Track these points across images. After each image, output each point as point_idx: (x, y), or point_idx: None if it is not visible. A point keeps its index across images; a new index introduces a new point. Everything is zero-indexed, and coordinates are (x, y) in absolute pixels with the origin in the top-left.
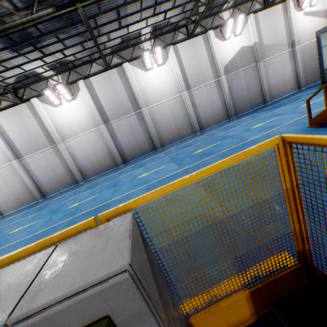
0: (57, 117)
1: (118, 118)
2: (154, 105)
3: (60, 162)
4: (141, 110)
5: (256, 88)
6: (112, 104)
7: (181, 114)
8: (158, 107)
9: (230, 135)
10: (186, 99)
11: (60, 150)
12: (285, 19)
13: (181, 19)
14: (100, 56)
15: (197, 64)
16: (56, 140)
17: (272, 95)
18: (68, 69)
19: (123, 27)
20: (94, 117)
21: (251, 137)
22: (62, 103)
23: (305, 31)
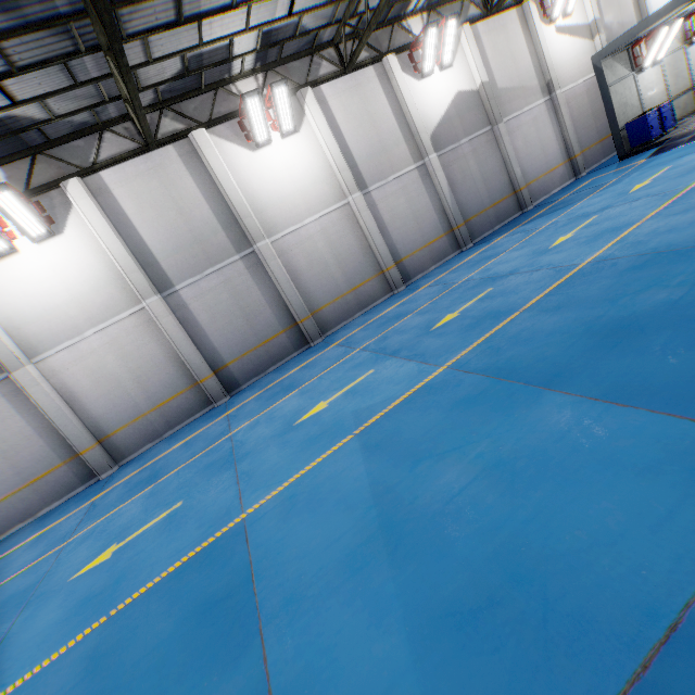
0: (6, 290)
1: (197, 273)
2: (287, 232)
3: (27, 425)
4: (255, 246)
5: (500, 179)
6: (173, 240)
7: (355, 248)
8: (298, 236)
9: (504, 270)
10: (361, 212)
11: (25, 387)
12: (527, 38)
13: (326, 22)
14: (125, 115)
15: (374, 131)
16: (8, 360)
17: (532, 191)
18: (29, 150)
19: (189, 22)
20: (126, 277)
21: (582, 258)
22: (18, 248)
23: (564, 64)
